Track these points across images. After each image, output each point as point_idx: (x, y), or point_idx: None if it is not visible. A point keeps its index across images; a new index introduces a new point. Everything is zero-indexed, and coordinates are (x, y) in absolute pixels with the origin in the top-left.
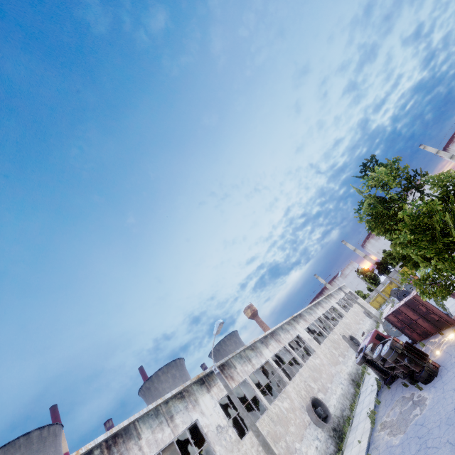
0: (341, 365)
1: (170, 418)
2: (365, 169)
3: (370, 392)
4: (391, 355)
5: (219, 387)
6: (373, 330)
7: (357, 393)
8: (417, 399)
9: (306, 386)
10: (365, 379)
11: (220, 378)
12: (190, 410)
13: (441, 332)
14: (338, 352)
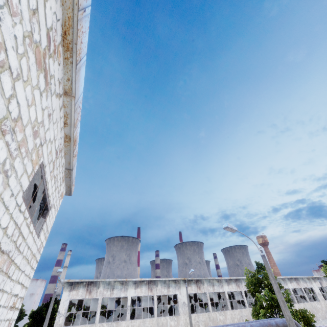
0: None
1: (168, 287)
2: (257, 264)
3: None
4: None
5: (192, 288)
6: None
7: None
8: None
9: (240, 318)
10: None
11: (186, 289)
12: (176, 289)
13: None
14: None
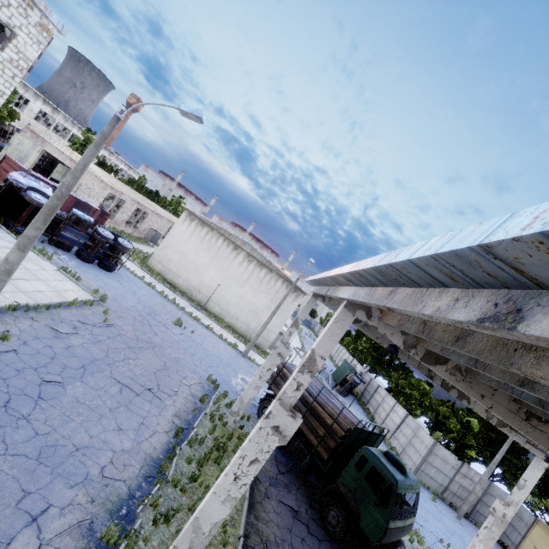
0: None
1: None
2: None
3: None
4: None
5: None
6: None
7: None
8: None
9: None
10: None
11: None
12: None
13: None
14: None
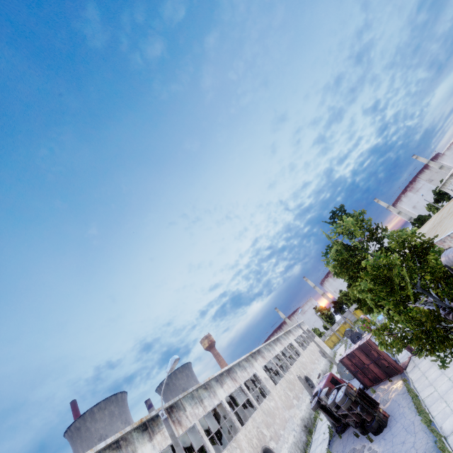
0: (295, 409)
1: None
2: (334, 216)
3: (321, 441)
4: (345, 402)
5: (163, 434)
6: (329, 373)
7: (309, 441)
8: (368, 452)
9: (258, 433)
10: (317, 426)
11: (167, 426)
12: None
13: (390, 379)
14: (292, 394)
